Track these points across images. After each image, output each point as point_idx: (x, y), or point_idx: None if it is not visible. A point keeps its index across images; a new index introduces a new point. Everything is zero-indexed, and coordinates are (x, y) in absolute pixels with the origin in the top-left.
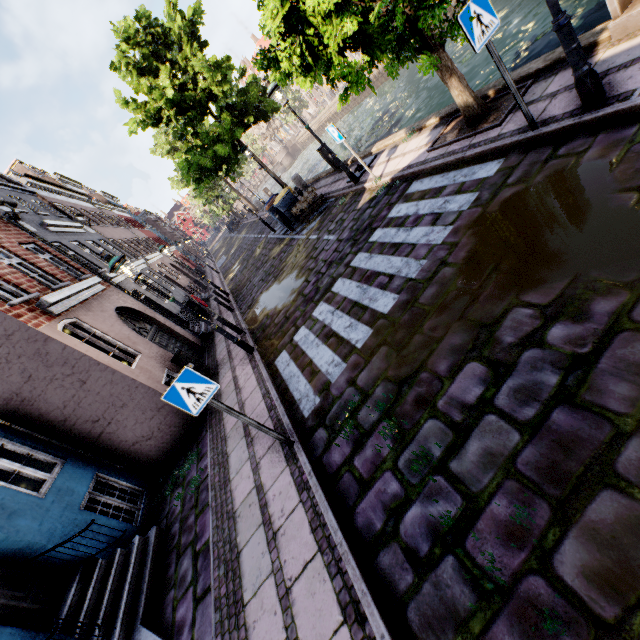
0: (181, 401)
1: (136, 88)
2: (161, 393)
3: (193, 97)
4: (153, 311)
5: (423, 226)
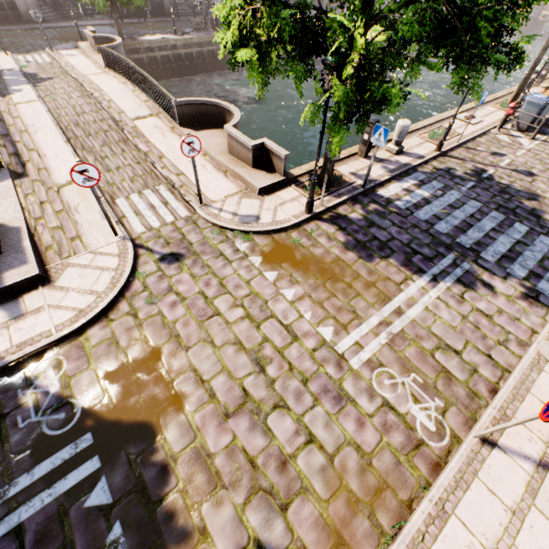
0: None
1: None
2: None
3: None
4: None
5: None
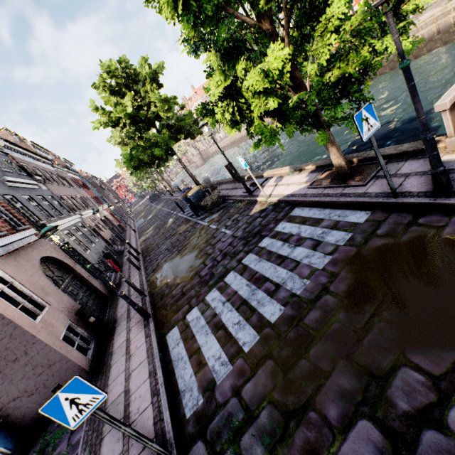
0: (61, 413)
1: (106, 102)
2: (56, 350)
3: (145, 115)
4: (74, 261)
5: (305, 247)
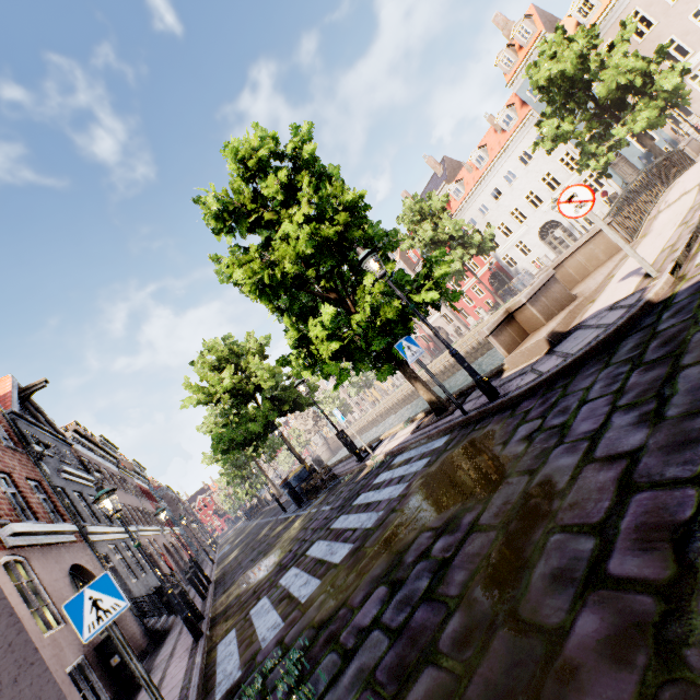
0: (80, 615)
1: (202, 377)
2: (56, 682)
3: (244, 387)
4: None
5: (391, 486)
